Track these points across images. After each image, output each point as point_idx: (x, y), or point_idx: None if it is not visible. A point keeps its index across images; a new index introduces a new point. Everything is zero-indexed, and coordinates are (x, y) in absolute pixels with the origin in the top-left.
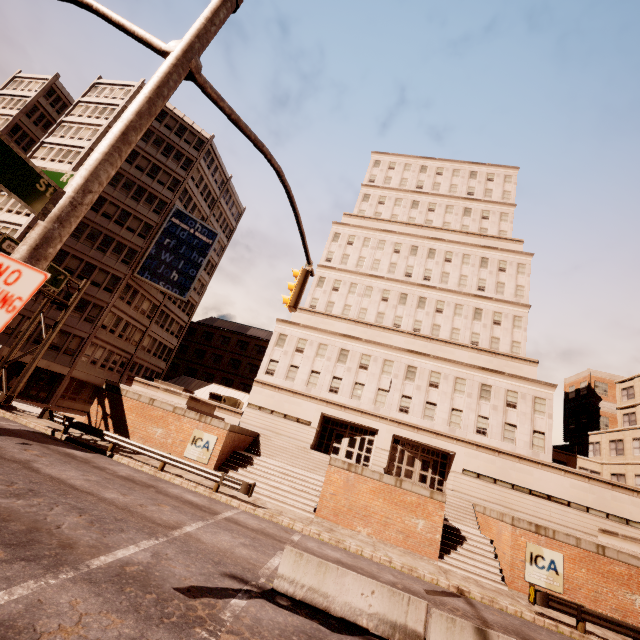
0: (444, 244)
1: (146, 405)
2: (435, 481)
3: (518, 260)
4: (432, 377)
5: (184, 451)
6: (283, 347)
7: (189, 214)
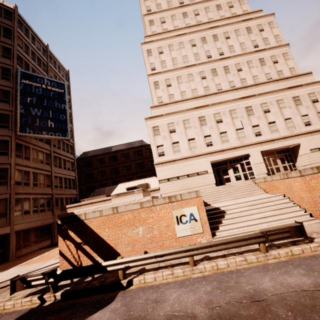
0: (220, 29)
1: (112, 216)
2: (291, 166)
3: (267, 21)
4: (263, 107)
5: (175, 233)
6: (160, 134)
7: (34, 74)
